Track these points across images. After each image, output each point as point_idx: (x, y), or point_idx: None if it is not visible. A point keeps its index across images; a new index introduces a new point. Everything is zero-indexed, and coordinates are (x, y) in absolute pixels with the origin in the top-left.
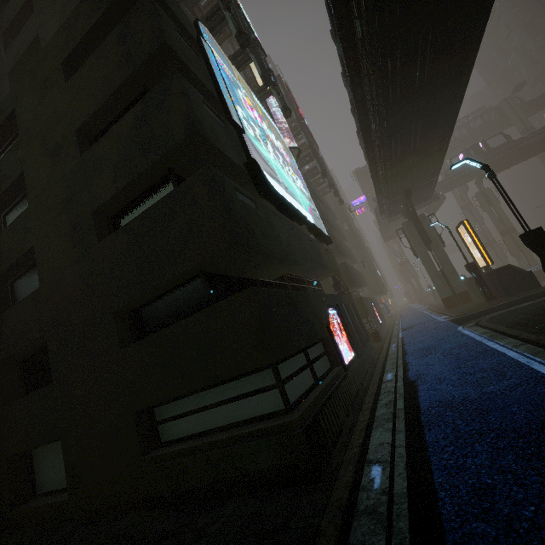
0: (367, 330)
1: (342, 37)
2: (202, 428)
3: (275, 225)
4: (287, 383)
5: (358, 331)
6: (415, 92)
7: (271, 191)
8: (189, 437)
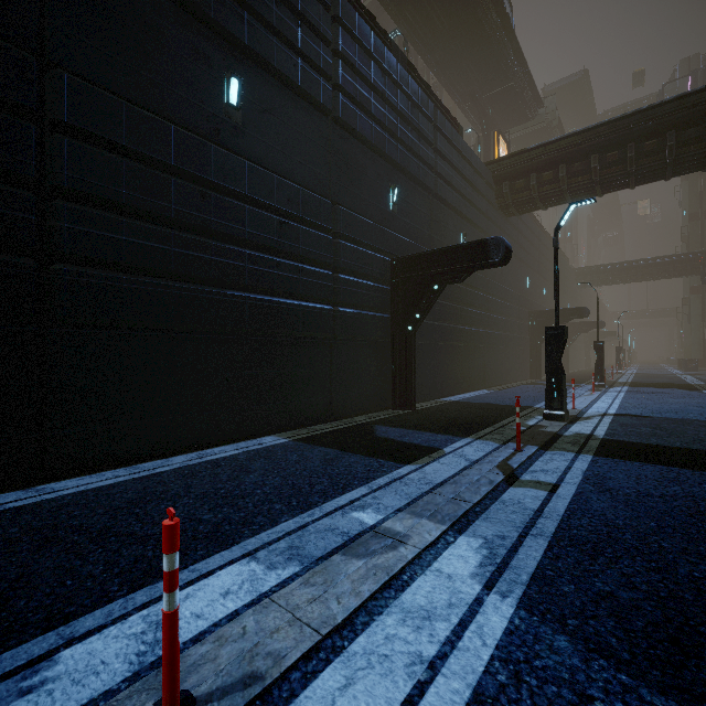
0: None
1: None
2: None
3: None
4: None
5: None
6: None
7: None
8: None
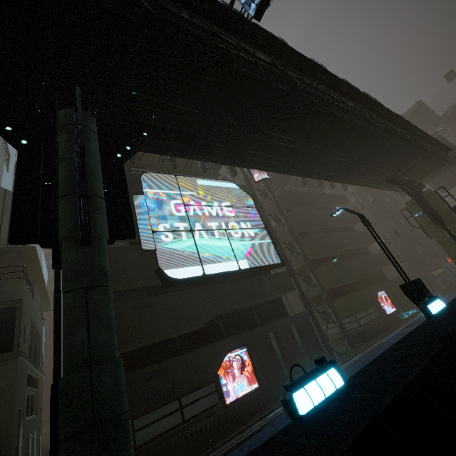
0: (348, 332)
1: (206, 161)
2: None
3: (176, 305)
4: (144, 429)
5: (293, 353)
6: (300, 148)
7: (170, 285)
8: None
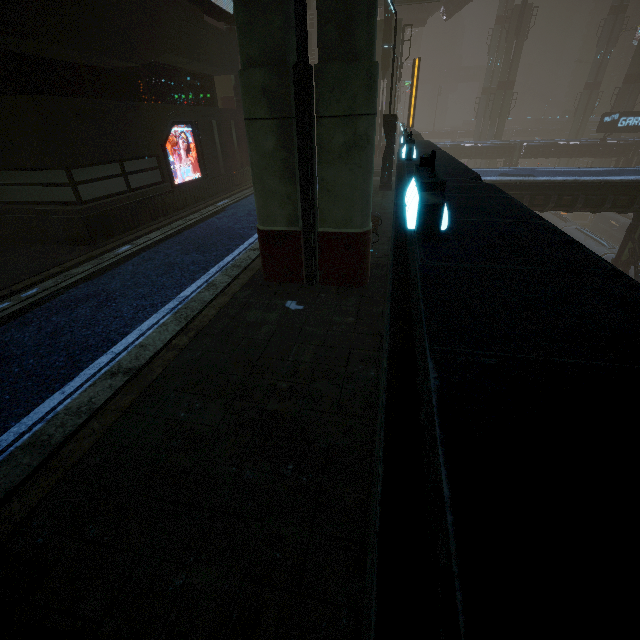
0: None
1: None
2: (16, 199)
3: None
4: (85, 185)
5: (230, 155)
6: None
7: None
8: (5, 202)
